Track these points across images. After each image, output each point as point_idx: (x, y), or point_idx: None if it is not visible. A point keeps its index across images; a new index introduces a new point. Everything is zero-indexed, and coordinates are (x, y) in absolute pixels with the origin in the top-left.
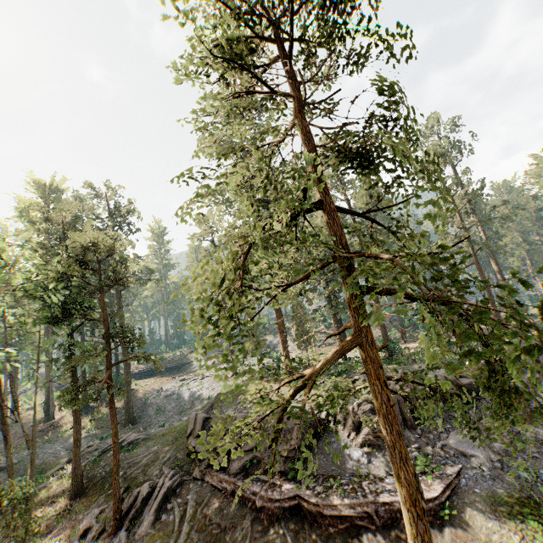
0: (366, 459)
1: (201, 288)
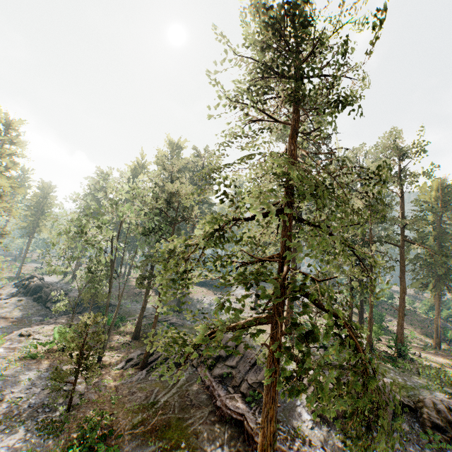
0: (311, 424)
1: (182, 248)
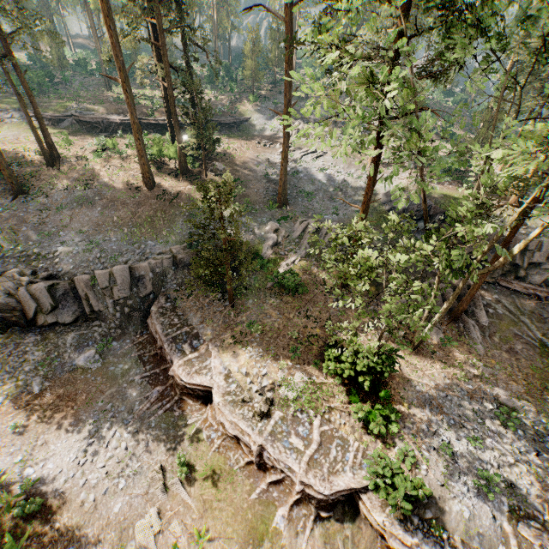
0: None
1: None
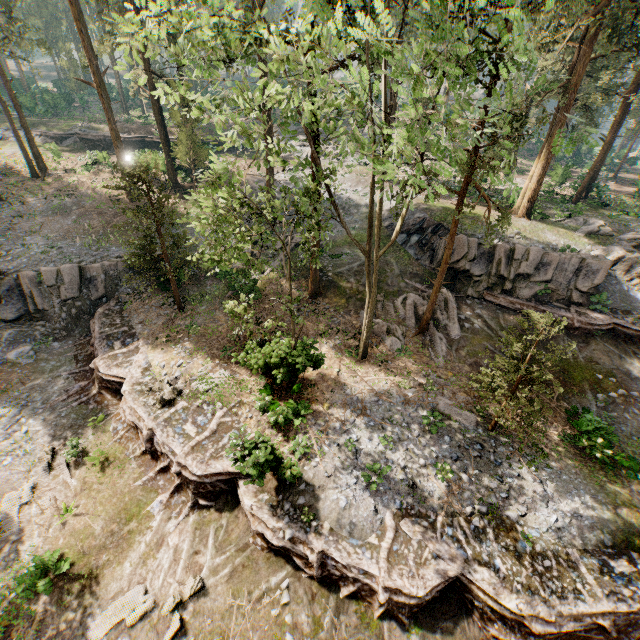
0: None
1: None
